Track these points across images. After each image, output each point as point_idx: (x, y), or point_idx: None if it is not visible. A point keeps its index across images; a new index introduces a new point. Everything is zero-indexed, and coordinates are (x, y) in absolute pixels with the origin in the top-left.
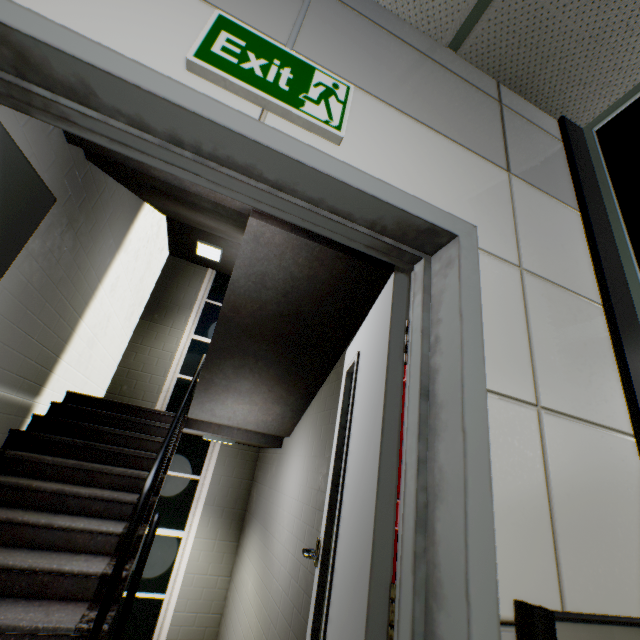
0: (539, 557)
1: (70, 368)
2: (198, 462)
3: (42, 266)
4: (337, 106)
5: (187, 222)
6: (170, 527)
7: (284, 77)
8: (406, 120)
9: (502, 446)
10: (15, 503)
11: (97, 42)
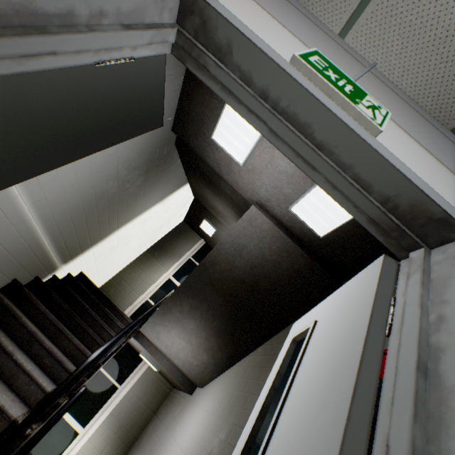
0: None
1: (92, 257)
2: (125, 372)
3: (119, 186)
4: (379, 116)
5: (205, 204)
6: (76, 418)
7: (348, 88)
8: (422, 149)
9: None
10: (4, 325)
11: (248, 28)
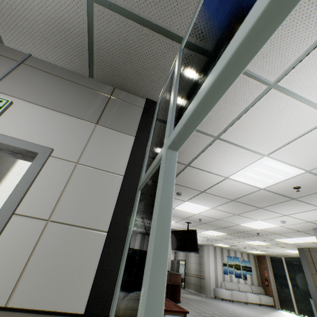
0: (5, 284)
1: None
2: None
3: None
4: None
5: None
6: None
7: None
8: (42, 109)
9: (13, 237)
10: None
11: None
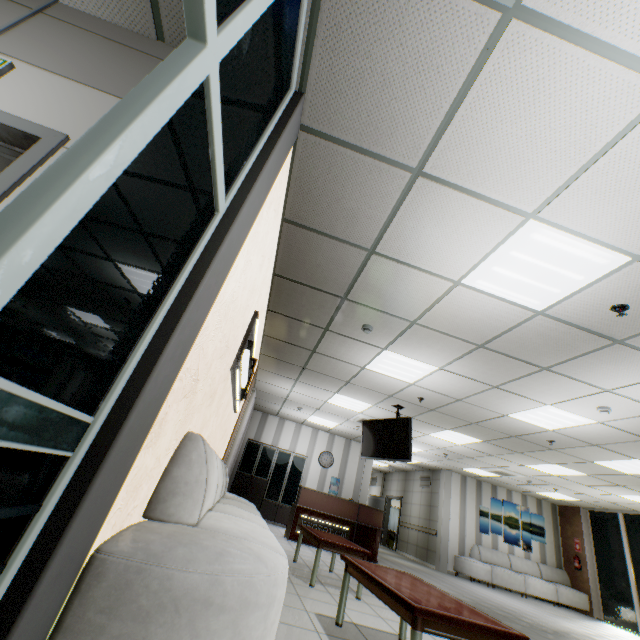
0: None
1: None
2: None
3: None
4: None
5: None
6: None
7: None
8: (63, 81)
9: None
10: None
11: None
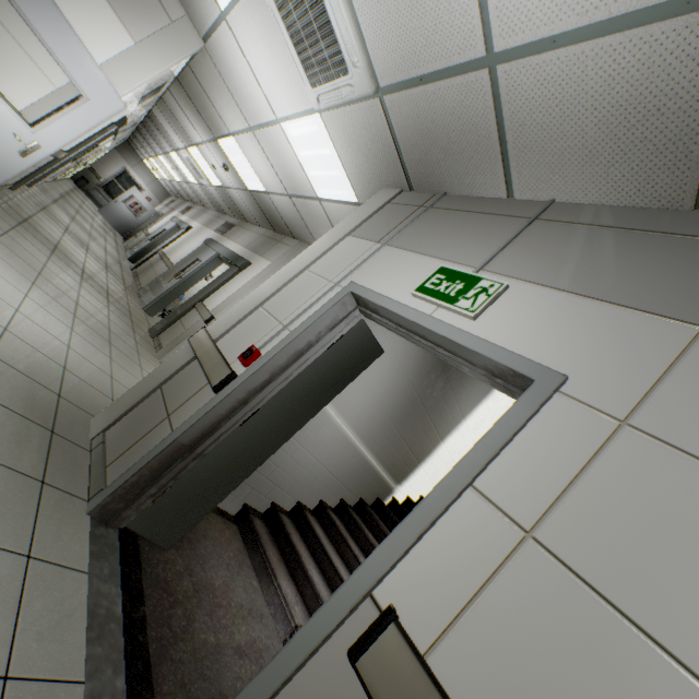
0: (431, 611)
1: (426, 477)
2: None
3: (418, 395)
4: (483, 298)
5: None
6: None
7: (456, 289)
8: (558, 295)
9: (460, 529)
10: (355, 536)
11: (382, 294)
